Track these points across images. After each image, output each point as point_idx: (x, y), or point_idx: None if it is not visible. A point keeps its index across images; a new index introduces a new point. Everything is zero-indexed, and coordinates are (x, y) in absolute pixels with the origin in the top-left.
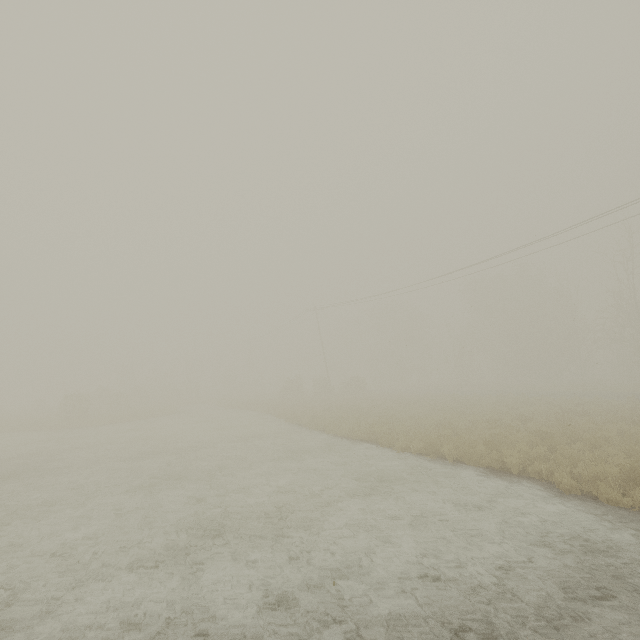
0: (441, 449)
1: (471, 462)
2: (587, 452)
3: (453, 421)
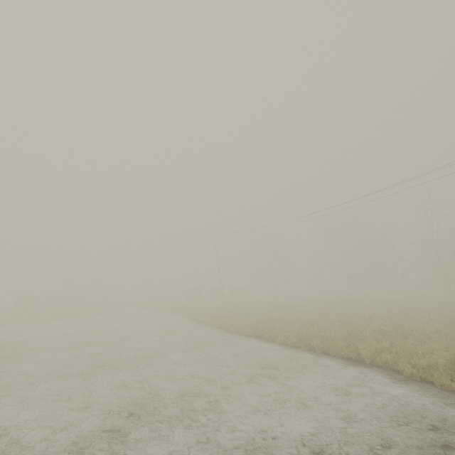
0: (311, 343)
1: (334, 353)
2: (417, 346)
3: (316, 321)
